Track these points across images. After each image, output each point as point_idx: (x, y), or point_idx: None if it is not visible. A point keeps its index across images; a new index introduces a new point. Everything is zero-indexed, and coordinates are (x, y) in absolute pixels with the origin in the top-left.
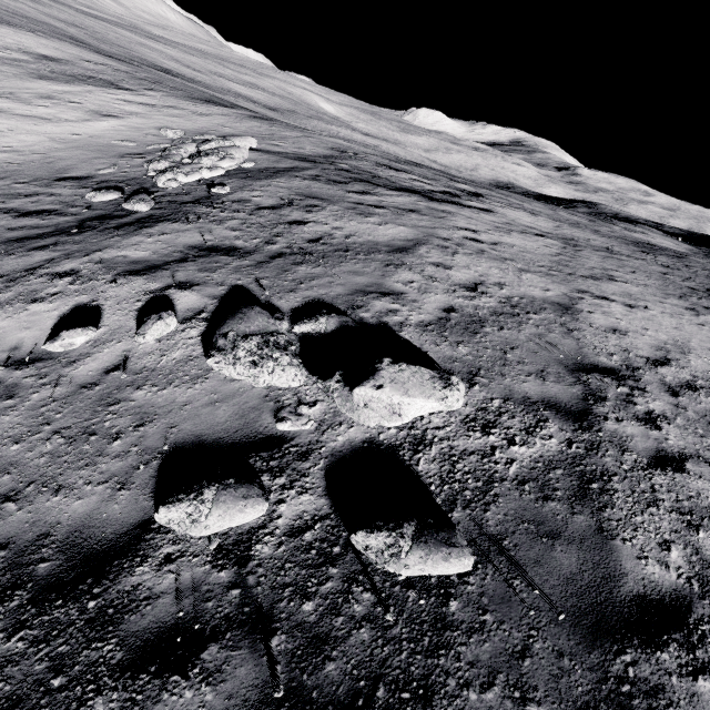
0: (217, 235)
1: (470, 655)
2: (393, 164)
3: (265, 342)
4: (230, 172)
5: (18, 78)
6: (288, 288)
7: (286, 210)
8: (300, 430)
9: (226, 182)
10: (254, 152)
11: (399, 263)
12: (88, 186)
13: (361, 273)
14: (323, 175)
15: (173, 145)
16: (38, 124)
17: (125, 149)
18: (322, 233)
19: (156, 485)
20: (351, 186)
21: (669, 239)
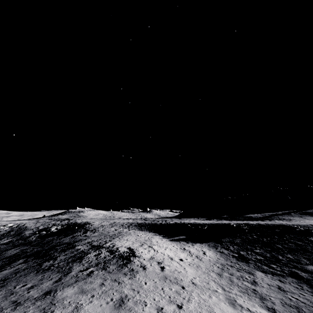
0: None
1: (19, 226)
2: None
3: None
4: None
5: None
6: None
7: None
8: (6, 227)
9: None
10: None
11: None
12: None
13: None
14: None
15: None
16: None
17: None
18: None
19: (2, 230)
20: None
21: None
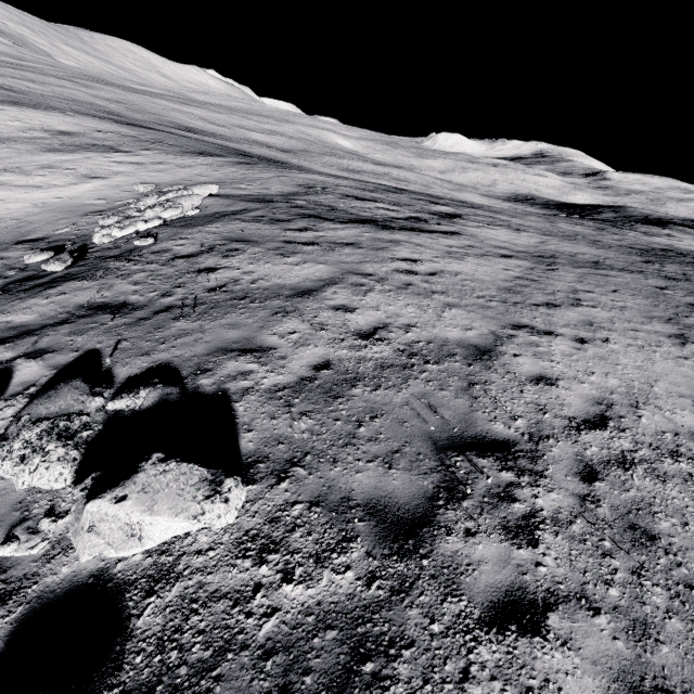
0: (116, 291)
1: None
2: (363, 194)
3: (52, 428)
4: (174, 221)
5: (29, 153)
6: (144, 351)
7: (203, 257)
8: (23, 557)
9: (161, 232)
10: (212, 198)
11: (292, 309)
12: (38, 247)
13: (239, 325)
14: (268, 215)
15: (135, 200)
16: (29, 192)
17: (94, 207)
18: (228, 279)
19: None
20: (292, 224)
21: None
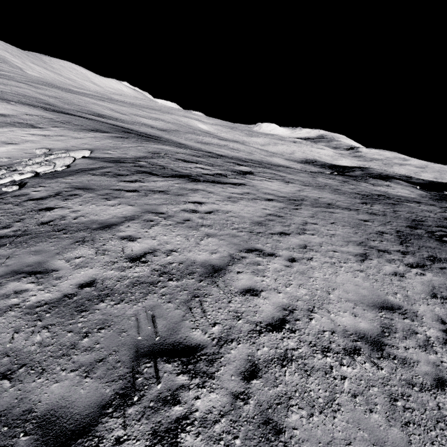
0: None
1: None
2: (191, 158)
3: None
4: (47, 174)
5: None
6: None
7: (49, 199)
8: None
9: (30, 181)
10: (83, 159)
11: (89, 239)
12: None
13: (41, 252)
14: (113, 171)
15: (28, 159)
16: None
17: None
18: (58, 216)
19: None
20: (128, 177)
21: (408, 188)
